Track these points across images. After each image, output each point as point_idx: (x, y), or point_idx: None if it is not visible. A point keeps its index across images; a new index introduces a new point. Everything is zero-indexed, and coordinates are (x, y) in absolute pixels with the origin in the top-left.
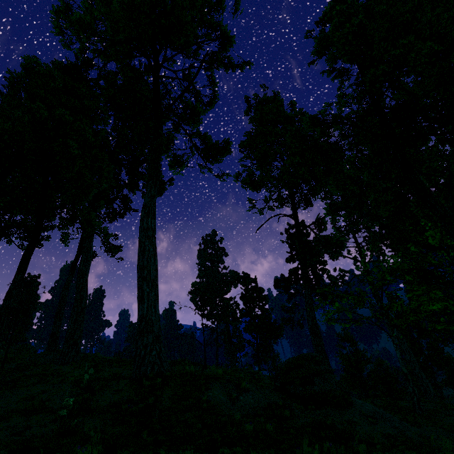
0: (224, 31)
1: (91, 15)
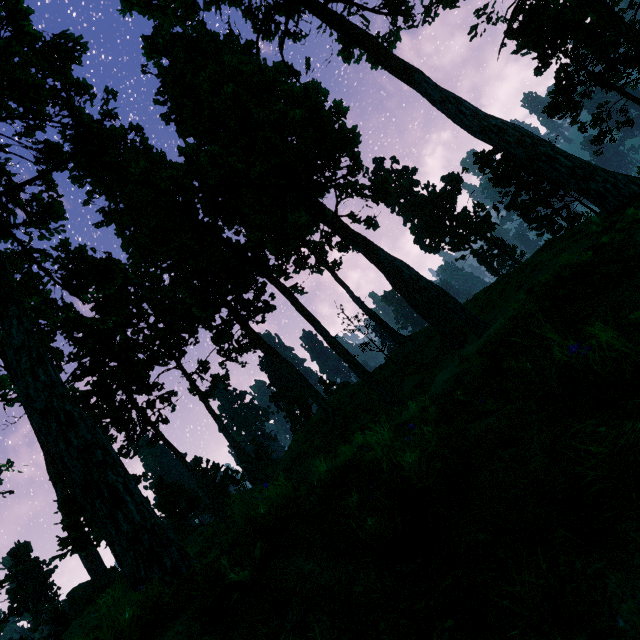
0: None
1: None
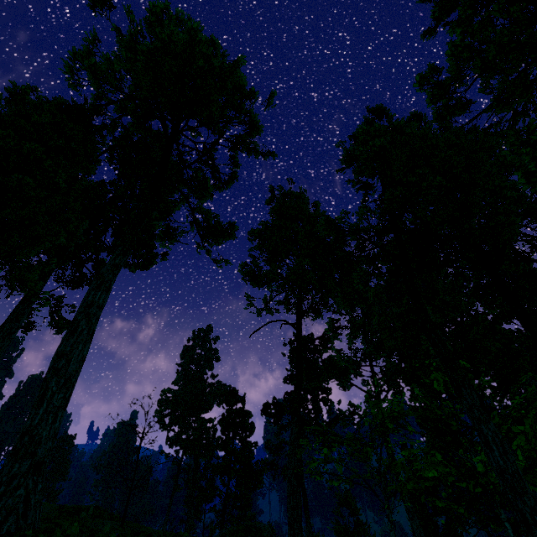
0: (254, 119)
1: (110, 66)
